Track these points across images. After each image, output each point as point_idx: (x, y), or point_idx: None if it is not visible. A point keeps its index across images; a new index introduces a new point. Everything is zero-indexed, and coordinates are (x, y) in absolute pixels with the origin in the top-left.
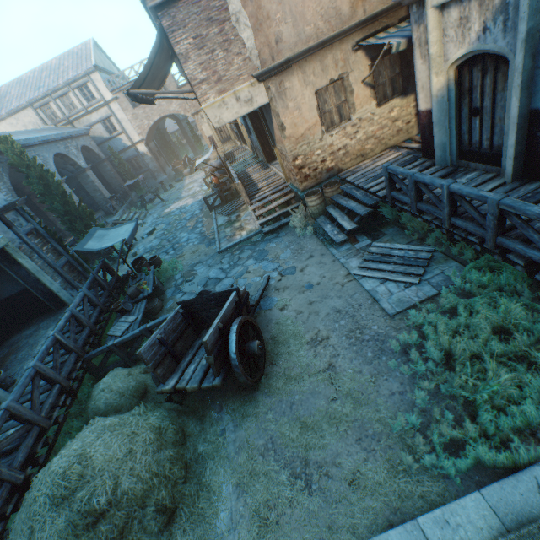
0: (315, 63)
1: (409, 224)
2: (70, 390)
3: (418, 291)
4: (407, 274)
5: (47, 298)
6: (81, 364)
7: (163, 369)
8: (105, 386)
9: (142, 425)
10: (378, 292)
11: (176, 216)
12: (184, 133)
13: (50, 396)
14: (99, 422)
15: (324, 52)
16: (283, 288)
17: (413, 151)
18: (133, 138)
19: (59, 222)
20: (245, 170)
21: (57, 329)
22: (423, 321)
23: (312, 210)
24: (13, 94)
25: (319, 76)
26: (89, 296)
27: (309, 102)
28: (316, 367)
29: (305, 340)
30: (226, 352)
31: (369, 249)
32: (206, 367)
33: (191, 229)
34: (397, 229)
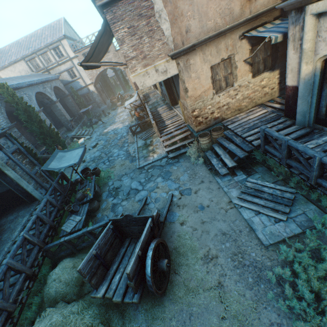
0: (212, 47)
1: (276, 168)
2: (33, 274)
3: (286, 227)
4: (275, 210)
5: (24, 195)
6: (42, 253)
7: (96, 278)
8: (56, 277)
9: (78, 325)
10: (254, 222)
11: (111, 135)
12: (118, 78)
13: (17, 284)
14: (48, 317)
15: (219, 40)
16: (182, 205)
17: (276, 110)
18: (86, 82)
19: (36, 138)
20: (156, 109)
21: (26, 230)
22: (294, 258)
23: (203, 146)
24: (13, 51)
25: (214, 56)
26: (50, 200)
27: (205, 73)
28: (209, 283)
29: (199, 255)
30: (143, 270)
31: (245, 183)
32: (127, 280)
33: (121, 147)
34: (265, 168)
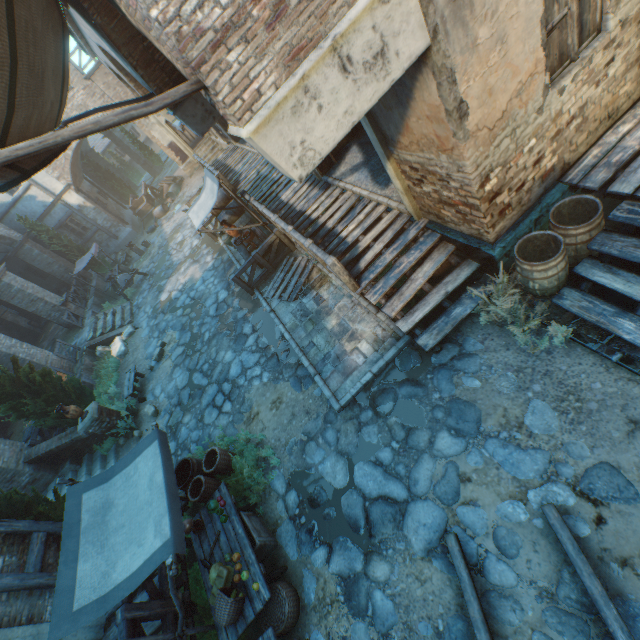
0: None
1: None
2: None
3: None
4: None
5: None
6: None
7: None
8: None
9: None
10: None
11: (188, 309)
12: (124, 148)
13: None
14: None
15: None
16: (639, 557)
17: None
18: (52, 188)
19: None
20: (279, 199)
21: None
22: None
23: (542, 284)
24: None
25: None
26: None
27: (525, 8)
28: None
29: None
30: None
31: None
32: None
33: (236, 341)
34: None
